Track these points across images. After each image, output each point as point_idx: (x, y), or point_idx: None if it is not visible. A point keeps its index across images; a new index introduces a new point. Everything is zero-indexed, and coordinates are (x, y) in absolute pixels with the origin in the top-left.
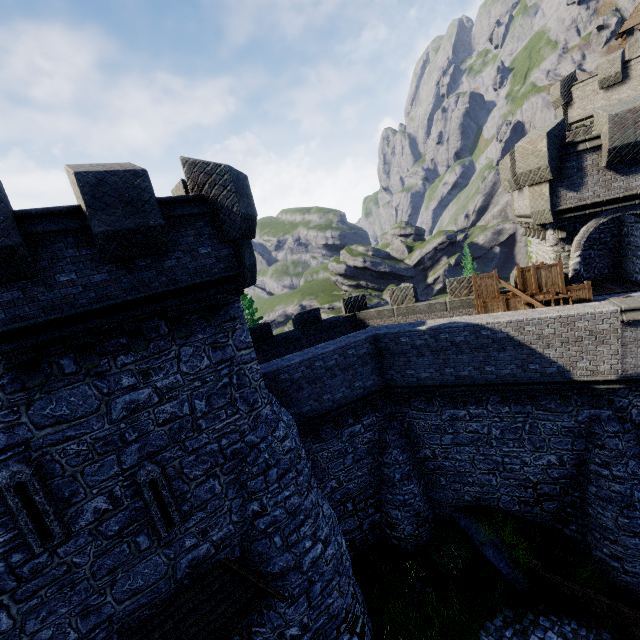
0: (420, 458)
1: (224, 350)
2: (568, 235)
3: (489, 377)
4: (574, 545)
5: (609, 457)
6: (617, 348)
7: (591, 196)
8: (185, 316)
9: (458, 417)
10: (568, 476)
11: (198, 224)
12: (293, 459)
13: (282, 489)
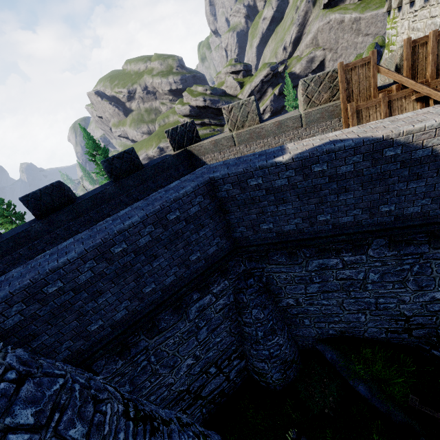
0: (282, 306)
1: None
2: None
3: (384, 220)
4: None
5: None
6: None
7: None
8: None
9: (328, 266)
10: None
11: None
12: None
13: None
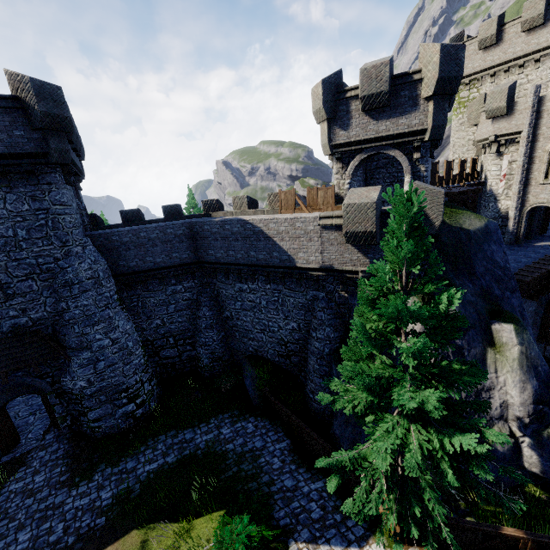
0: (224, 318)
1: (42, 202)
2: (345, 166)
3: (253, 260)
4: (303, 386)
5: (317, 324)
6: (319, 245)
7: (355, 135)
8: (10, 175)
9: (243, 289)
10: (303, 339)
11: (13, 115)
12: (94, 284)
13: (83, 299)
